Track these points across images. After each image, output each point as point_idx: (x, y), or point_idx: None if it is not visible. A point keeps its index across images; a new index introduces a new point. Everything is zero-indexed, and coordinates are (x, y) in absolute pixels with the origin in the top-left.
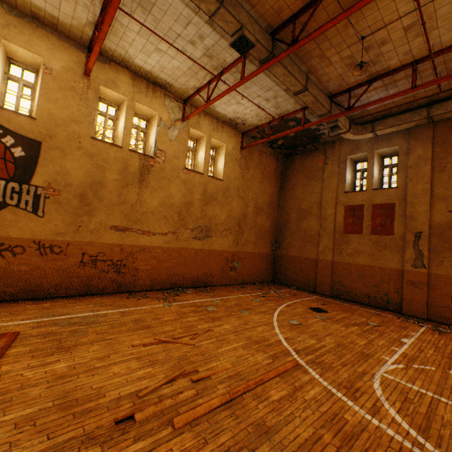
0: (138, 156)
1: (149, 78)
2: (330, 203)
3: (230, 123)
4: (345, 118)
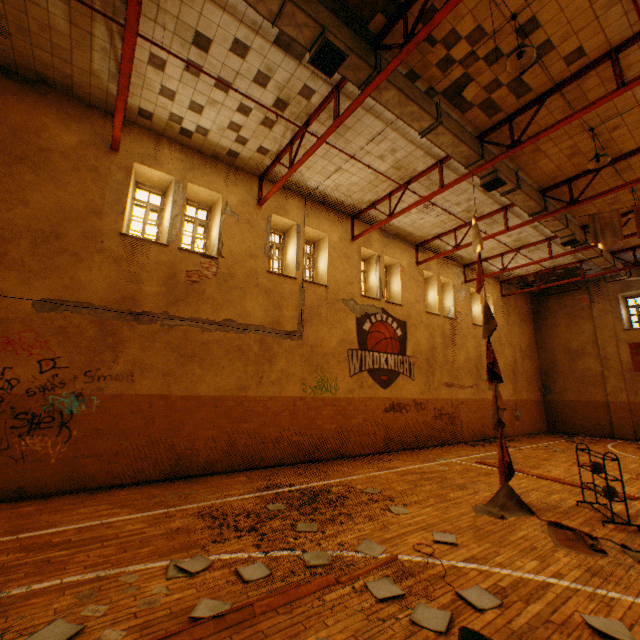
0: (447, 320)
1: (447, 255)
2: (609, 341)
3: (493, 276)
4: (620, 265)
